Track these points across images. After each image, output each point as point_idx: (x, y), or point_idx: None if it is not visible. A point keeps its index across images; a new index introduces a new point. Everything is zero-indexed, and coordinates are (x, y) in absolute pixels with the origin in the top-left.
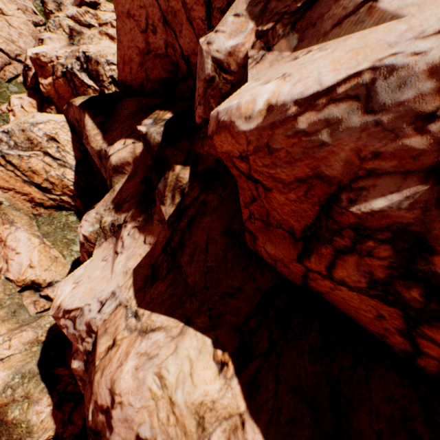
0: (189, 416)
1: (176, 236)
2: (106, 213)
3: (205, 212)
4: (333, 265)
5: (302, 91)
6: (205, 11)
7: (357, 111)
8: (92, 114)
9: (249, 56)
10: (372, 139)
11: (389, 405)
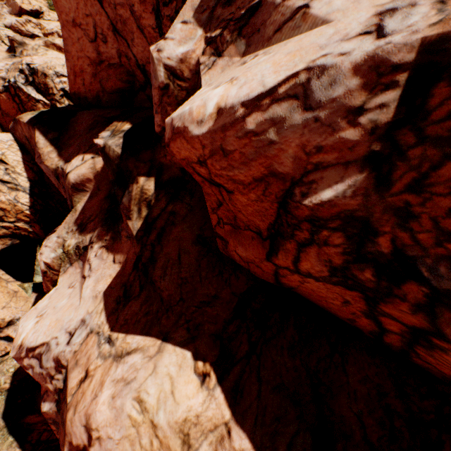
0: (173, 437)
1: (146, 251)
2: (69, 236)
3: (174, 223)
4: (298, 259)
5: (248, 93)
6: (155, 19)
7: (298, 109)
8: (43, 130)
9: (200, 62)
10: (313, 134)
11: (365, 385)
